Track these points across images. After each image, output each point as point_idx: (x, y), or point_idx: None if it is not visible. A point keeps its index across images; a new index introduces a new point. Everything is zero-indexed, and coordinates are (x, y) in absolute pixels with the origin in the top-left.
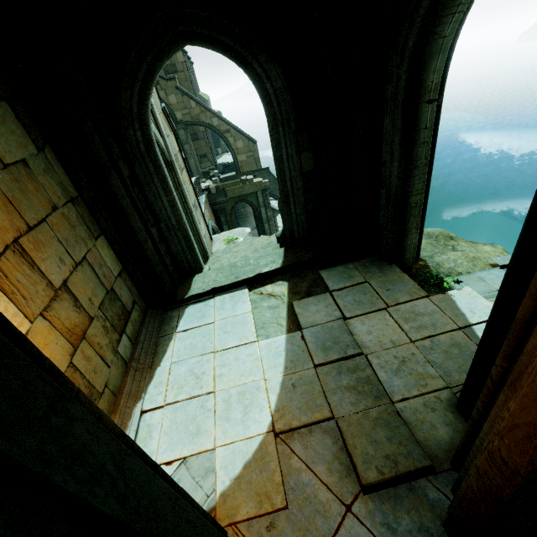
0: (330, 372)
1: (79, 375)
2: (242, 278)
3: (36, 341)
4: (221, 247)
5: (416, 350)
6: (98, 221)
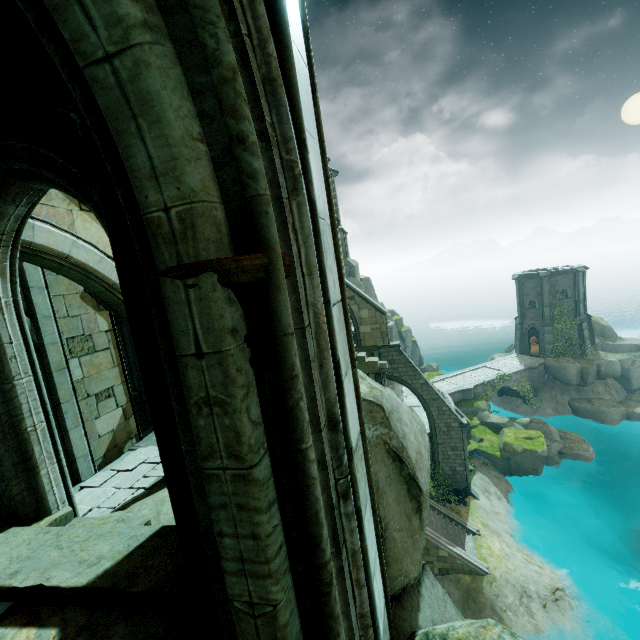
0: None
1: None
2: (9, 584)
3: None
4: None
5: None
6: None
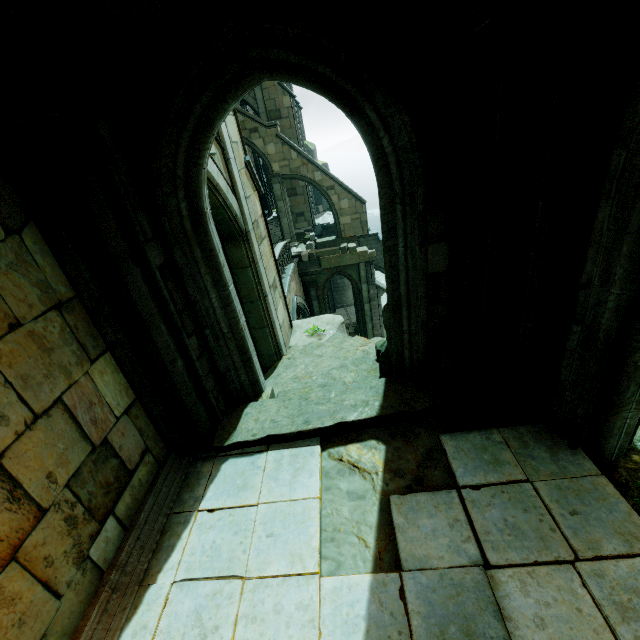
0: None
1: None
2: (314, 427)
3: None
4: (301, 340)
5: None
6: (103, 333)
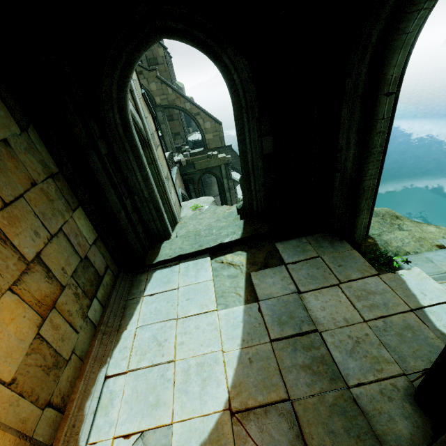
0: (285, 348)
1: (45, 345)
2: (205, 247)
3: (1, 317)
4: (188, 213)
5: (370, 330)
6: (76, 195)
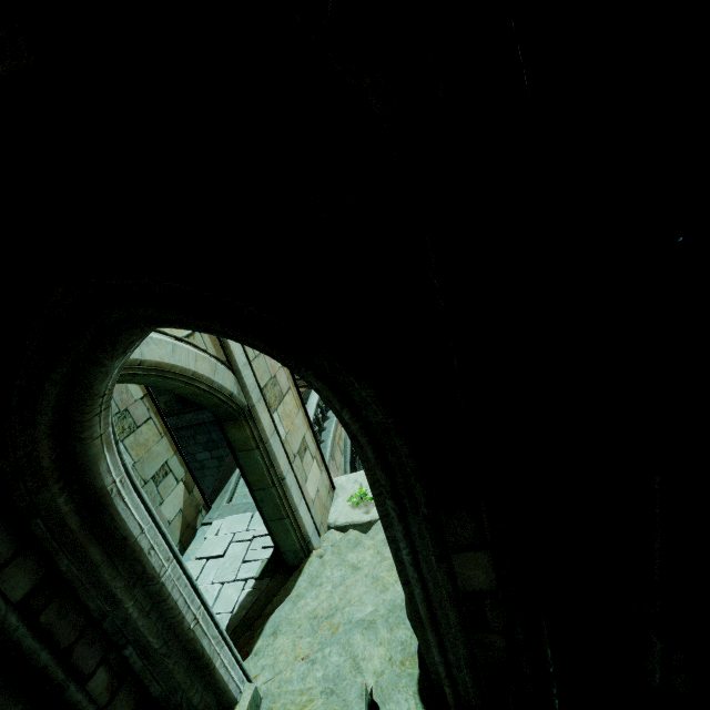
0: None
1: None
2: None
3: None
4: (343, 513)
5: None
6: None
